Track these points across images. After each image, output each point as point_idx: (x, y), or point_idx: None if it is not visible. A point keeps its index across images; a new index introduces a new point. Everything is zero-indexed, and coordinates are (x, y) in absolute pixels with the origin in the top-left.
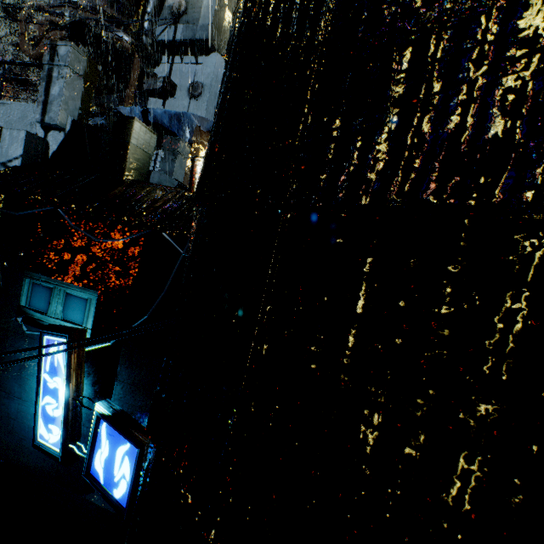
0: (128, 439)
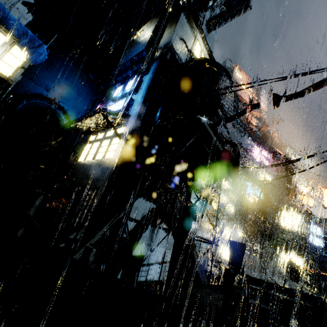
0: None
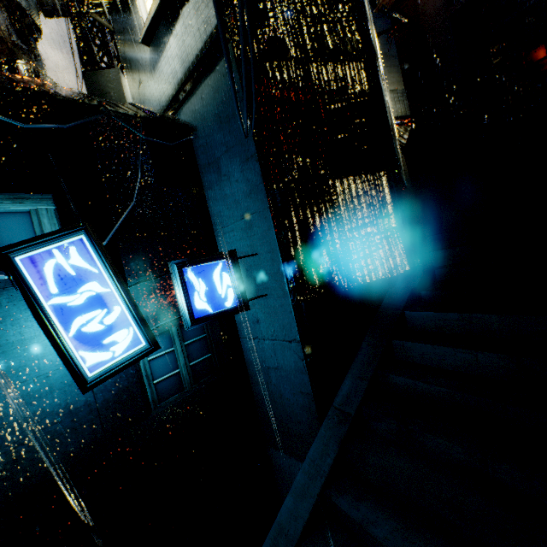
0: (222, 256)
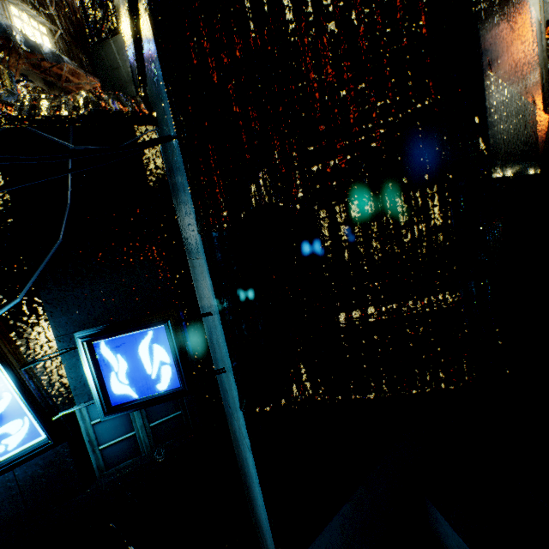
0: (149, 324)
